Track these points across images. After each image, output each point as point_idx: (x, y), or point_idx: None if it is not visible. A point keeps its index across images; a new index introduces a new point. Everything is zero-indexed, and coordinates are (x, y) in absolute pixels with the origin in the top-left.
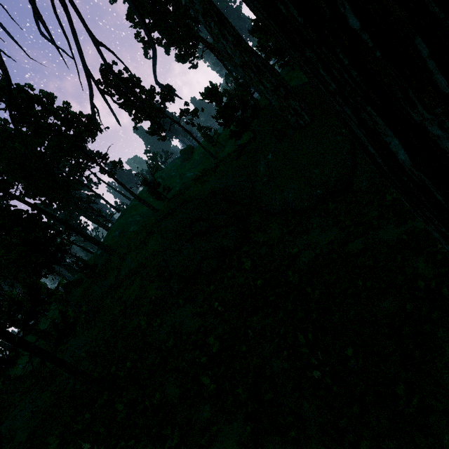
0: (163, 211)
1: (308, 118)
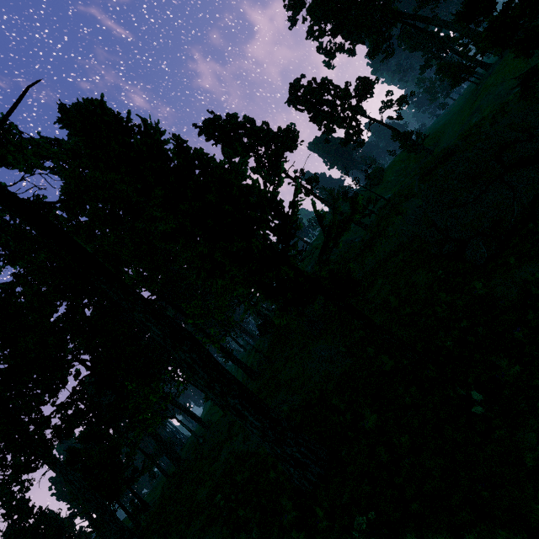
0: (436, 156)
1: None
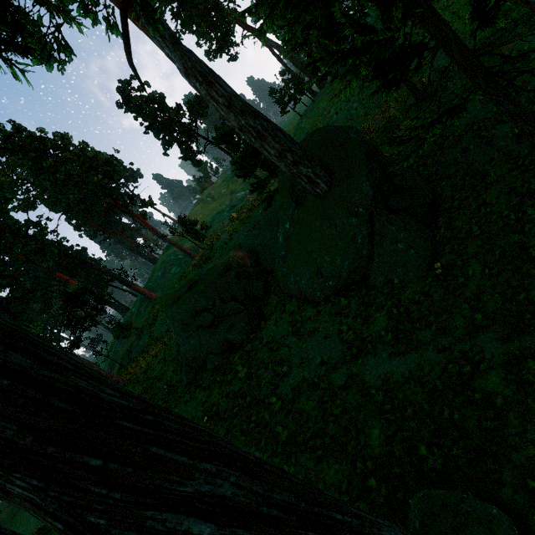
0: (170, 296)
1: (325, 185)
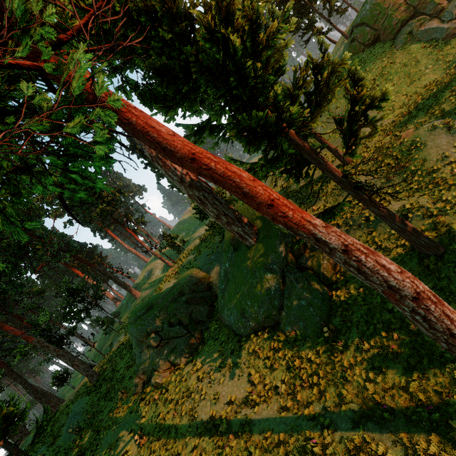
0: (132, 315)
1: (252, 240)
